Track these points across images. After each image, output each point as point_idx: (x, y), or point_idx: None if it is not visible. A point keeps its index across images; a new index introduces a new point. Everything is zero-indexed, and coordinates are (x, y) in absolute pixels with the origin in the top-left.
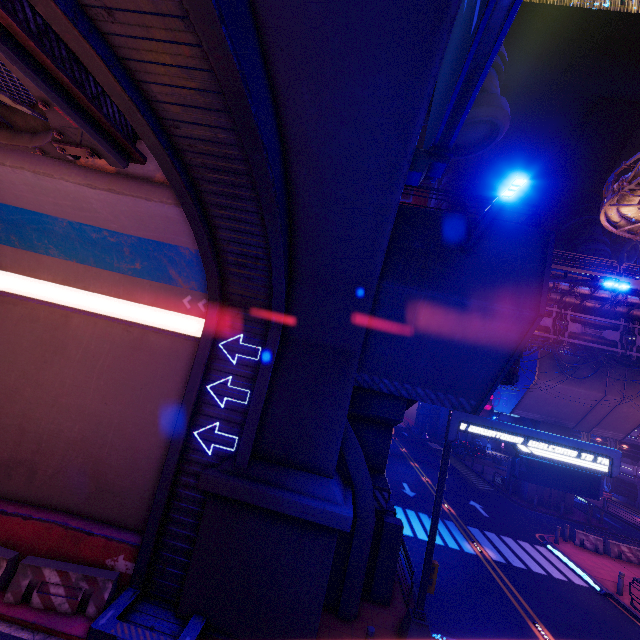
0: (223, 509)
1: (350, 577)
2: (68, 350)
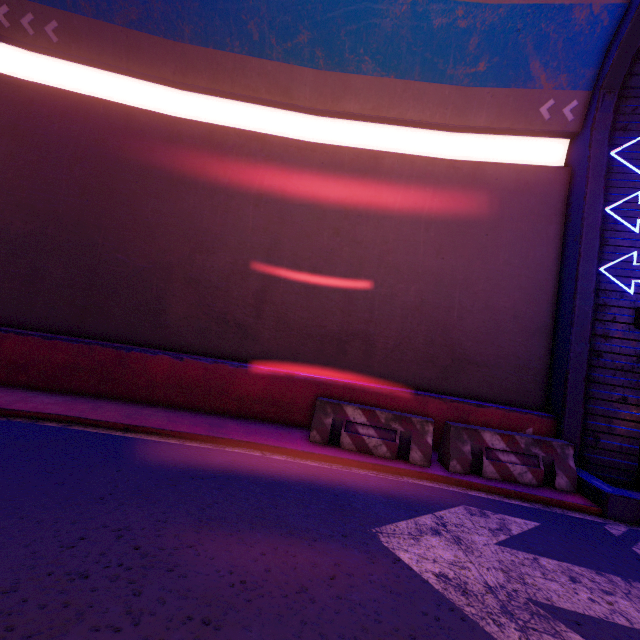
0: None
1: None
2: (383, 199)
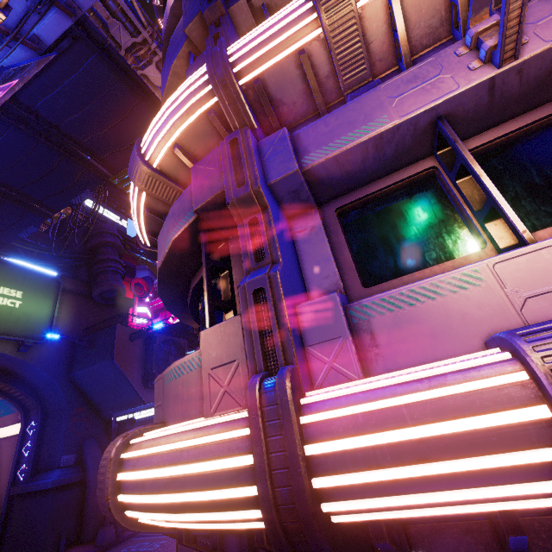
0: (20, 501)
1: (85, 519)
2: None
